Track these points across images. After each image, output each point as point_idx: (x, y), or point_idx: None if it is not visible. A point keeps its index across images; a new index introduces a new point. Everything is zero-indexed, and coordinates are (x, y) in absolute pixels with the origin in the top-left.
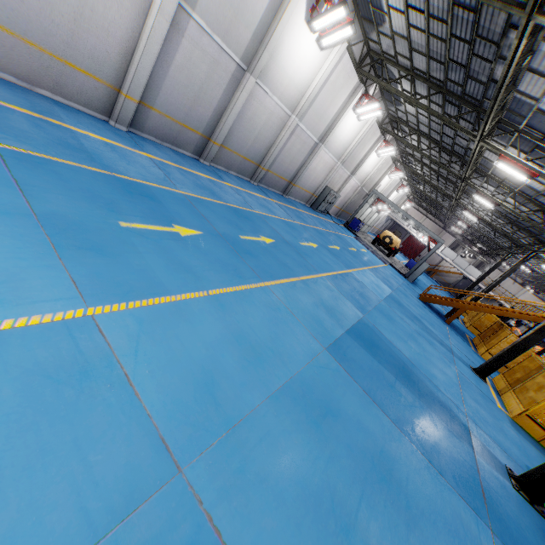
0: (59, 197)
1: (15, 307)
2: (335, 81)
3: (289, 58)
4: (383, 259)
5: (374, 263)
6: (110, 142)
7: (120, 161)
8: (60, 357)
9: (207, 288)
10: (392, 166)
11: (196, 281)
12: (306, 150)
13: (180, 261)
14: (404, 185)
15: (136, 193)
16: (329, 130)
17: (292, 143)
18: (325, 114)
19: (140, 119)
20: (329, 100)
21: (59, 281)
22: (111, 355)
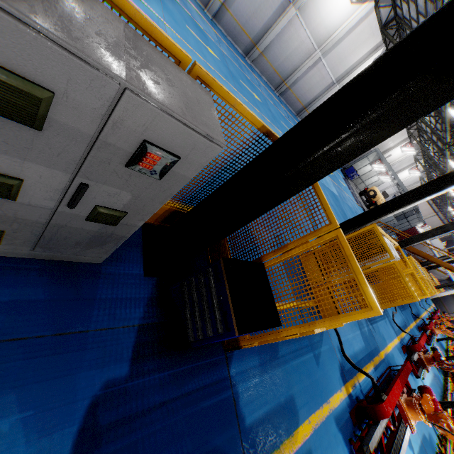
0: (170, 5)
1: (148, 6)
2: (359, 33)
3: (324, 3)
4: (358, 201)
5: (343, 189)
6: (199, 15)
7: (199, 21)
8: (154, 19)
9: (207, 62)
10: (407, 140)
11: (204, 57)
12: (324, 85)
13: (202, 50)
14: (420, 170)
15: (199, 30)
16: (346, 75)
17: (313, 74)
18: (346, 60)
19: (220, 16)
20: (352, 49)
21: (160, 13)
22: (166, 32)
